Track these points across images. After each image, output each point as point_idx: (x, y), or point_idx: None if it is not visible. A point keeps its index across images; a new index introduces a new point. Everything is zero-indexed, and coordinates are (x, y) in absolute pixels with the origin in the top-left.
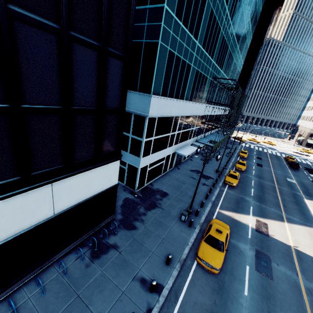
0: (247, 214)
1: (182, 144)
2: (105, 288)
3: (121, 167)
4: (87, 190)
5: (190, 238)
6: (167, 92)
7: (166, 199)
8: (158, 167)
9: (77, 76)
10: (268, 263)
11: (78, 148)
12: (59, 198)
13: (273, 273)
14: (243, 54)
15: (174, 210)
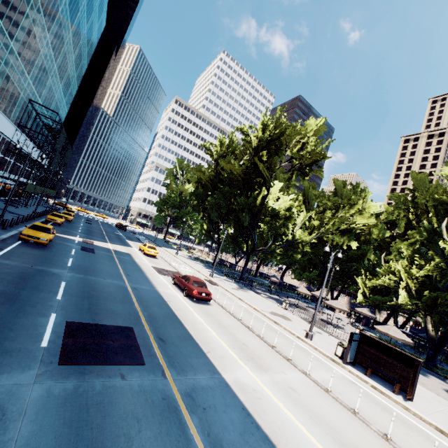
0: (74, 236)
1: None
2: None
3: None
4: None
5: (8, 233)
6: None
7: None
8: None
9: None
10: (92, 250)
11: None
12: None
13: (95, 252)
14: (67, 100)
15: None
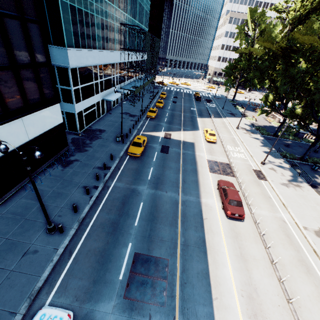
0: (160, 132)
1: (108, 92)
2: (79, 174)
3: None
4: (44, 125)
5: (124, 148)
6: (80, 43)
7: (104, 133)
8: (92, 112)
9: (13, 41)
10: (167, 149)
11: (29, 94)
12: (29, 129)
13: (169, 151)
14: None
15: (112, 137)
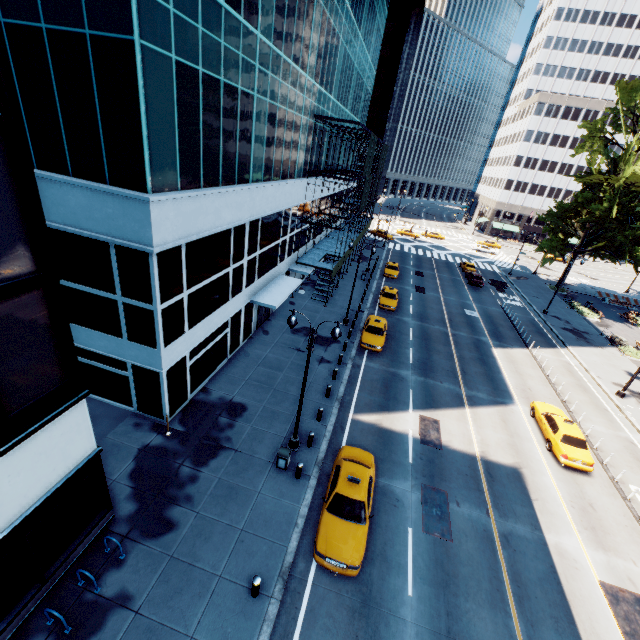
0: (404, 411)
1: (265, 278)
2: None
3: (116, 372)
4: None
5: (301, 508)
6: (200, 175)
7: (243, 423)
8: (216, 346)
9: None
10: (443, 507)
11: None
12: None
13: (451, 525)
14: (373, 51)
15: (263, 444)
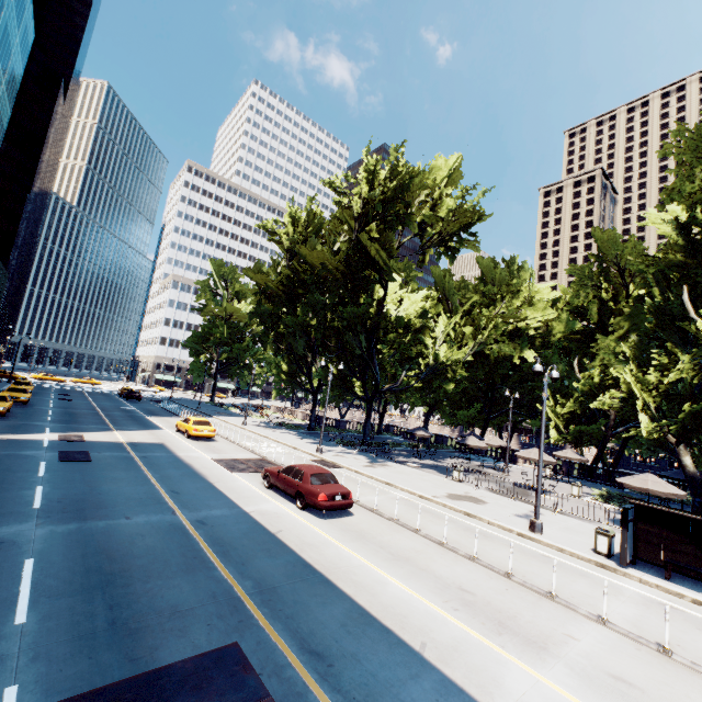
0: (39, 433)
1: None
2: None
3: None
4: None
5: None
6: None
7: None
8: None
9: None
10: (84, 454)
11: None
12: None
13: (92, 458)
14: None
15: None
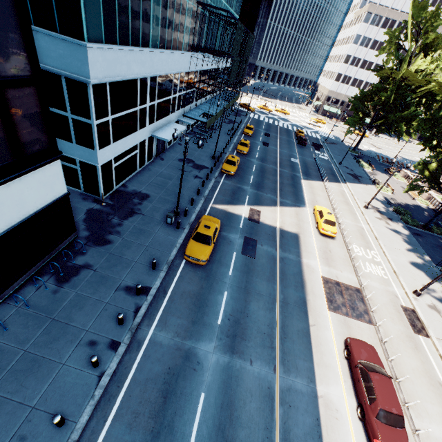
0: (242, 205)
1: (161, 122)
2: (85, 305)
3: (69, 166)
4: (20, 209)
5: (179, 240)
6: (116, 35)
7: (147, 203)
8: (130, 160)
9: None
10: (254, 246)
11: None
12: None
13: (256, 253)
14: None
15: (159, 213)
